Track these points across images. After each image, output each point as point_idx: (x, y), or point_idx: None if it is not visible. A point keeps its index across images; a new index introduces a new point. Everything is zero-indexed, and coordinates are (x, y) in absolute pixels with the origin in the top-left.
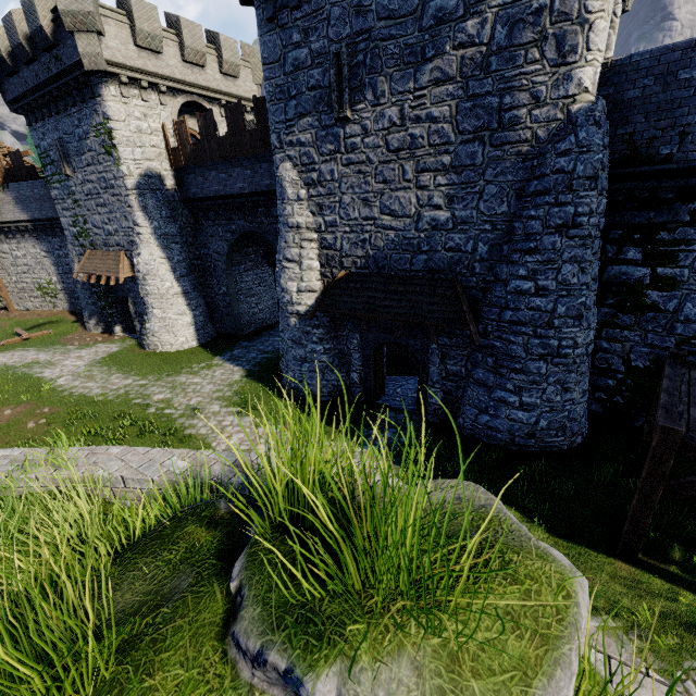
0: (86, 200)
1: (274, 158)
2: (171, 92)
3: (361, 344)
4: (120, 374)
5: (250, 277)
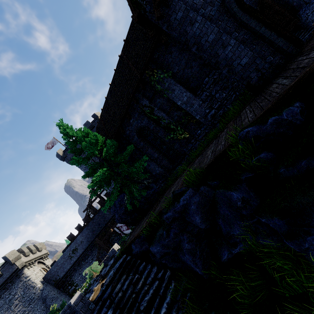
0: None
1: None
2: None
3: None
4: None
5: None
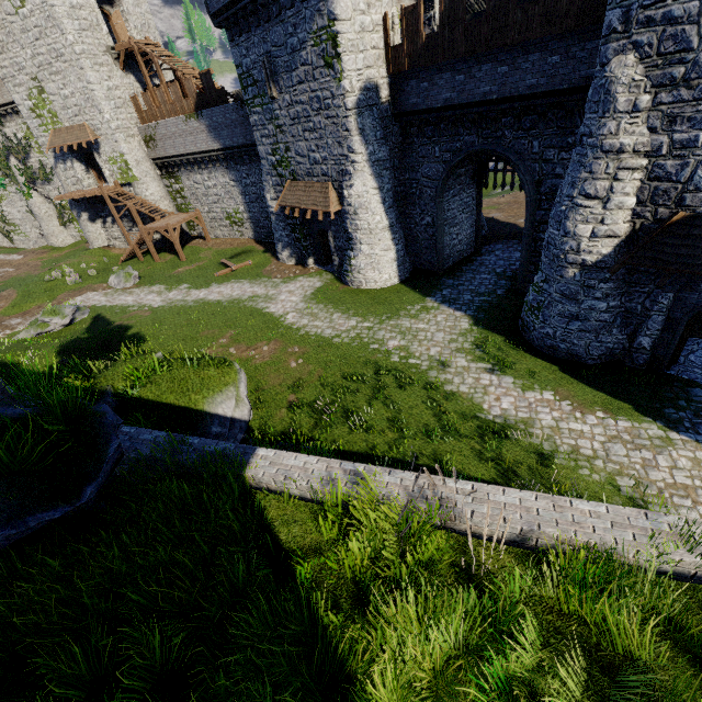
0: (291, 125)
1: (602, 48)
2: None
3: (671, 304)
4: (339, 314)
5: (456, 204)
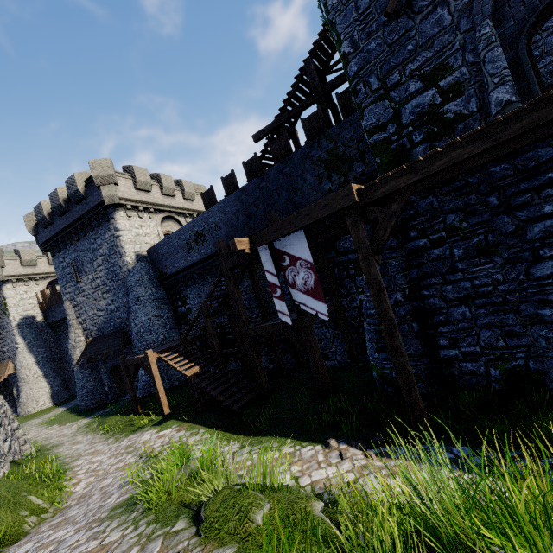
0: None
1: (63, 299)
2: (43, 278)
3: (106, 370)
4: None
5: None
